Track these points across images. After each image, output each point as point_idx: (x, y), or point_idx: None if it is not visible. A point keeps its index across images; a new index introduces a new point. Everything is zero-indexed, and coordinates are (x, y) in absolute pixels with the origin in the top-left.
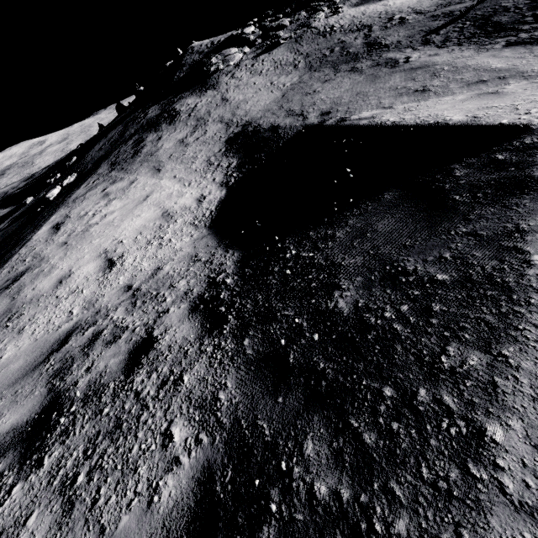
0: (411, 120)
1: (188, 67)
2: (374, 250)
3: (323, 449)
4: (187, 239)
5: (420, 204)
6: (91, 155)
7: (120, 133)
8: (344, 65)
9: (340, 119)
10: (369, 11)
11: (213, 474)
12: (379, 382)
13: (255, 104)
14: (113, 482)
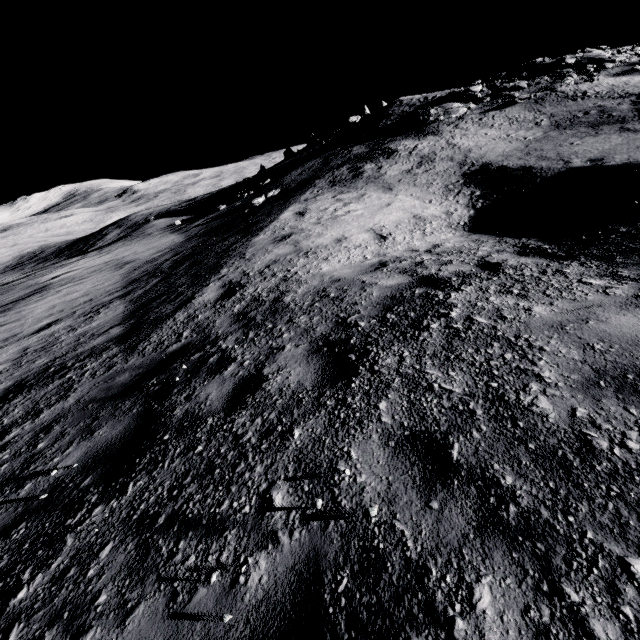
0: None
1: (397, 117)
2: None
3: None
4: (451, 235)
5: None
6: (290, 178)
7: (322, 163)
8: (606, 125)
9: (626, 161)
10: (634, 81)
11: None
12: None
13: (492, 150)
14: (553, 291)
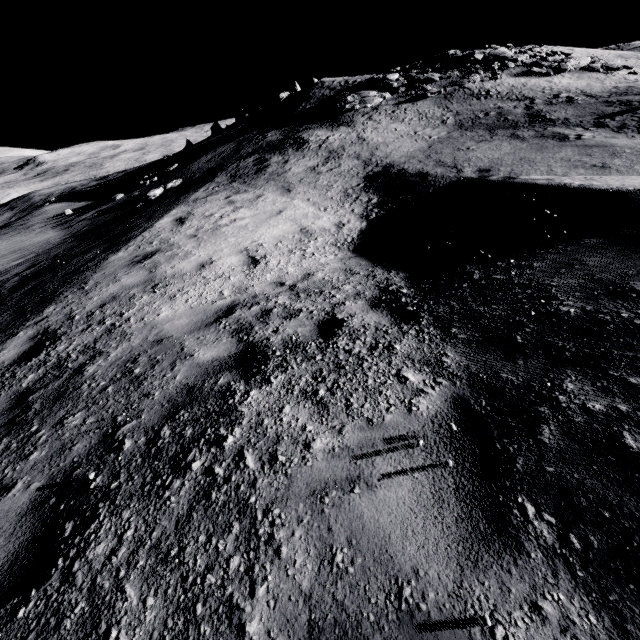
0: (604, 185)
1: (317, 100)
2: (589, 276)
3: (586, 387)
4: (332, 257)
5: (634, 248)
6: (197, 165)
7: (233, 150)
8: (501, 130)
9: (506, 177)
10: (530, 84)
11: (467, 401)
12: (632, 352)
13: (397, 149)
14: (360, 397)
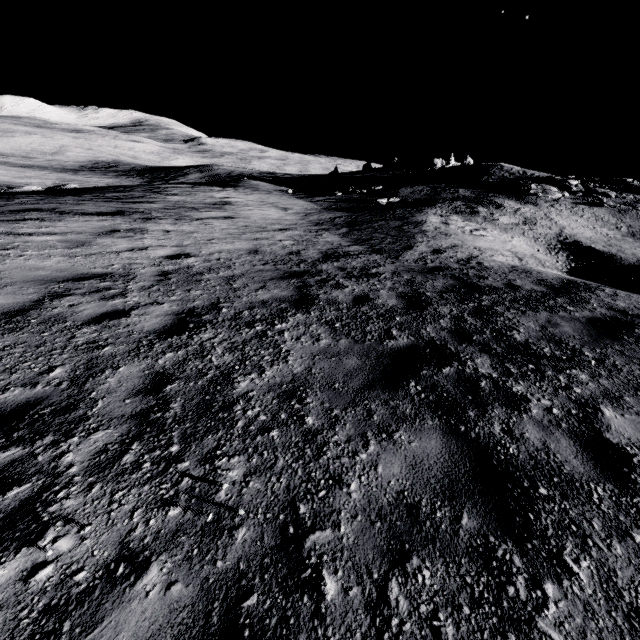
0: None
1: (498, 178)
2: None
3: None
4: (560, 273)
5: None
6: (403, 193)
7: (432, 192)
8: None
9: None
10: None
11: None
12: None
13: (581, 234)
14: None
